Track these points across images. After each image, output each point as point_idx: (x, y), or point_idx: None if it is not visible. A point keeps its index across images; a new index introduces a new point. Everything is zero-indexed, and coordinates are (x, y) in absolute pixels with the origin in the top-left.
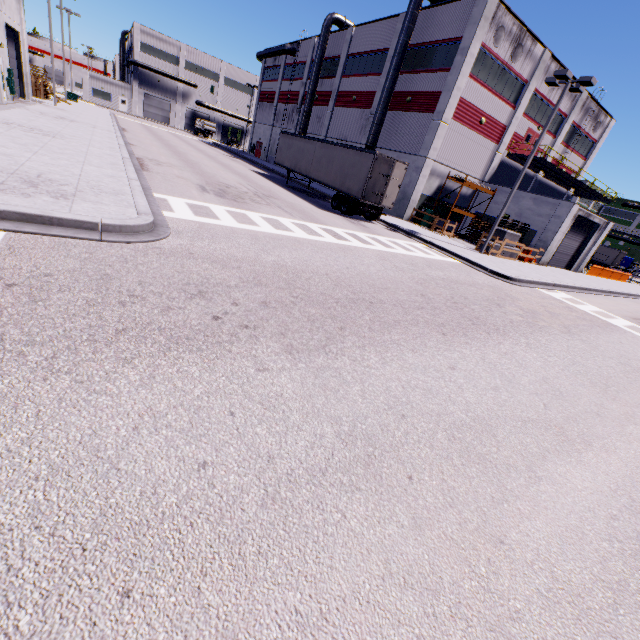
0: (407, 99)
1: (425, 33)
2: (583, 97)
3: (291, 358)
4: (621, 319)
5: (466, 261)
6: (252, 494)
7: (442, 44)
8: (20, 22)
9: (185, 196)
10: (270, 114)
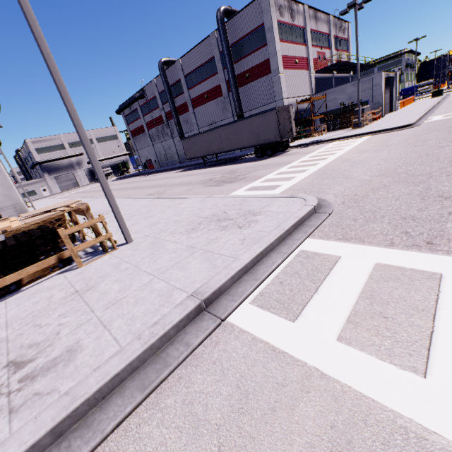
0: (246, 76)
1: (234, 35)
2: (331, 19)
3: None
4: None
5: (372, 133)
6: None
7: (251, 34)
8: None
9: (230, 190)
10: (146, 139)
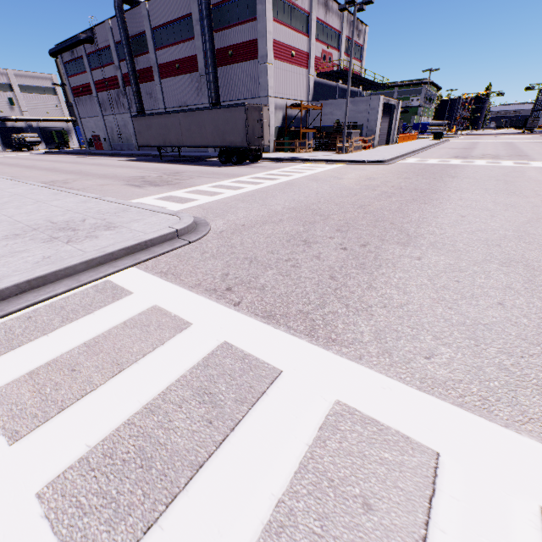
0: (229, 53)
1: None
2: (345, 14)
3: (413, 248)
4: (453, 160)
5: (346, 162)
6: (535, 302)
7: None
8: None
9: (142, 195)
10: (94, 106)
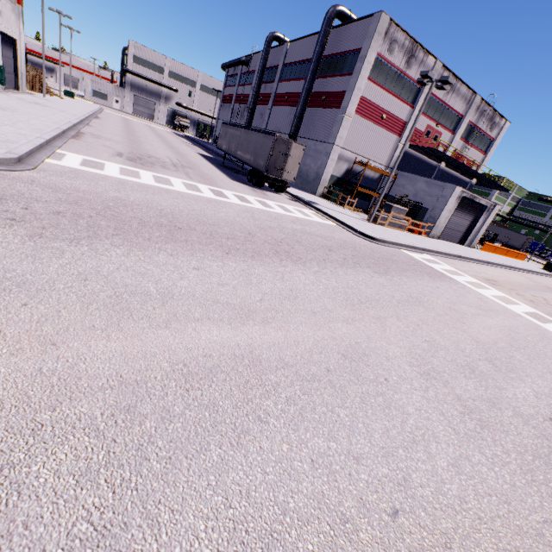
0: (322, 98)
1: (337, 46)
2: (477, 101)
3: (27, 239)
4: (469, 277)
5: (343, 224)
6: None
7: (348, 54)
8: (19, 32)
9: (90, 155)
10: (229, 112)
